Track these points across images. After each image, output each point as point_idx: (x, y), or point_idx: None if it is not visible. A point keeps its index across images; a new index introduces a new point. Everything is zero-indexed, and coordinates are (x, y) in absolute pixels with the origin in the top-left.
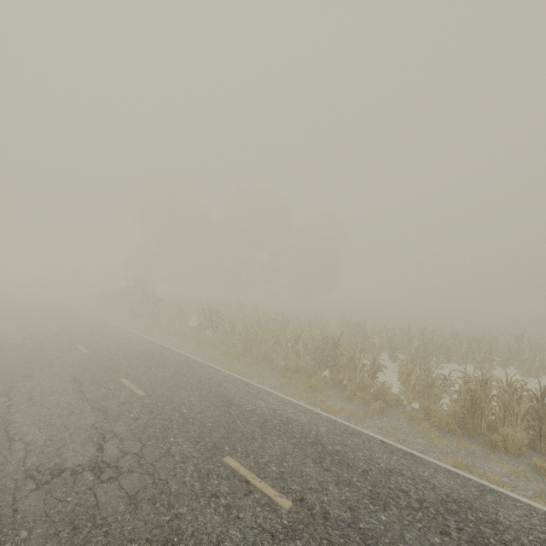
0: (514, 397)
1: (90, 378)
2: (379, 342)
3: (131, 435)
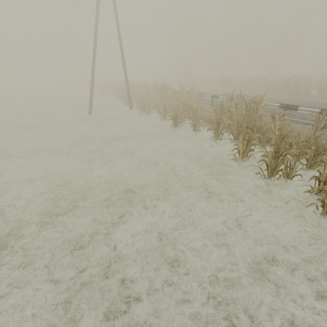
0: None
1: None
2: (313, 83)
3: None
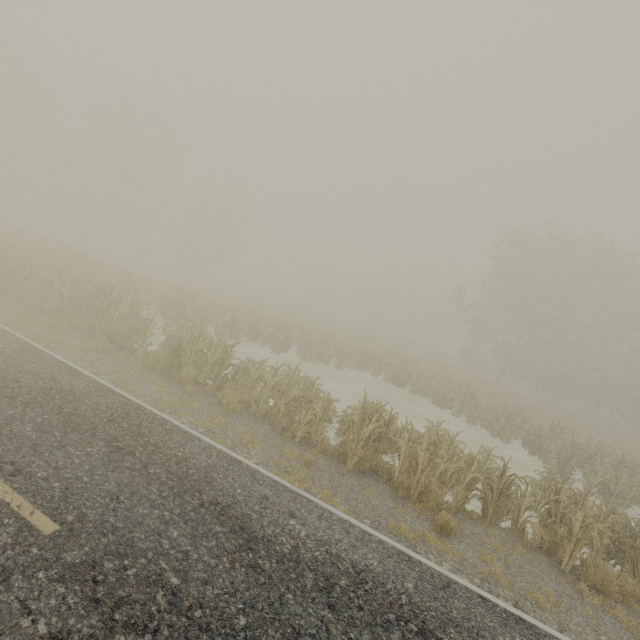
0: (212, 350)
1: None
2: (190, 311)
3: None
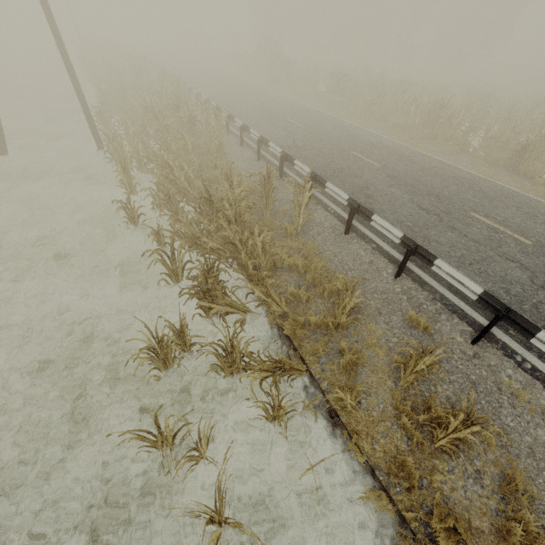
0: None
1: (271, 118)
2: (495, 112)
3: (306, 140)
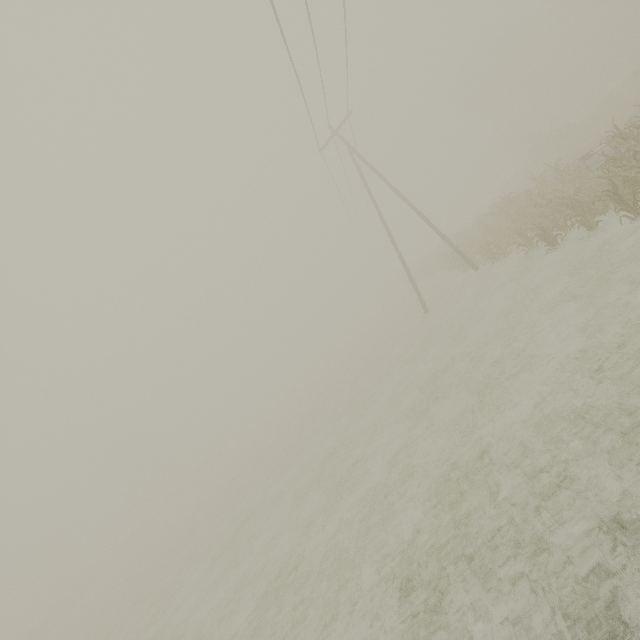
0: None
1: None
2: None
3: None
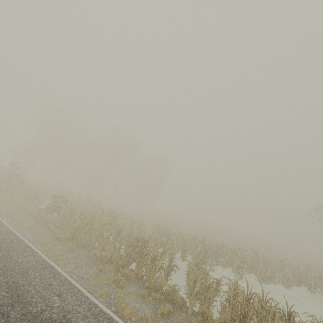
0: (270, 315)
1: None
2: (176, 244)
3: None
